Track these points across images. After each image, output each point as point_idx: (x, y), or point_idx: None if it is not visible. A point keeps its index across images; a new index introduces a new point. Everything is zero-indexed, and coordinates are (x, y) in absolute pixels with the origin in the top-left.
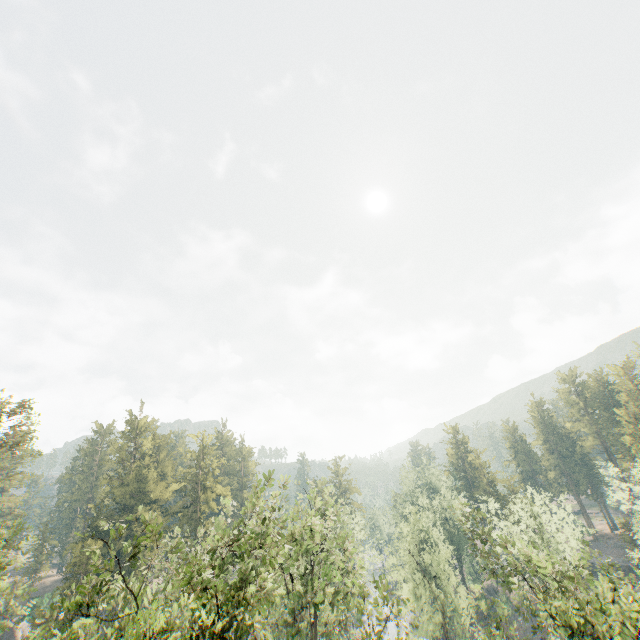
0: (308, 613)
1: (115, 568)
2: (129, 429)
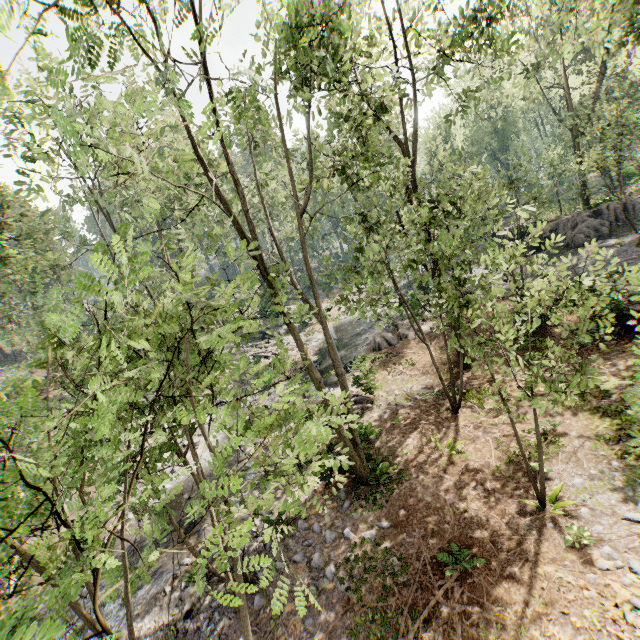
0: None
1: None
2: None
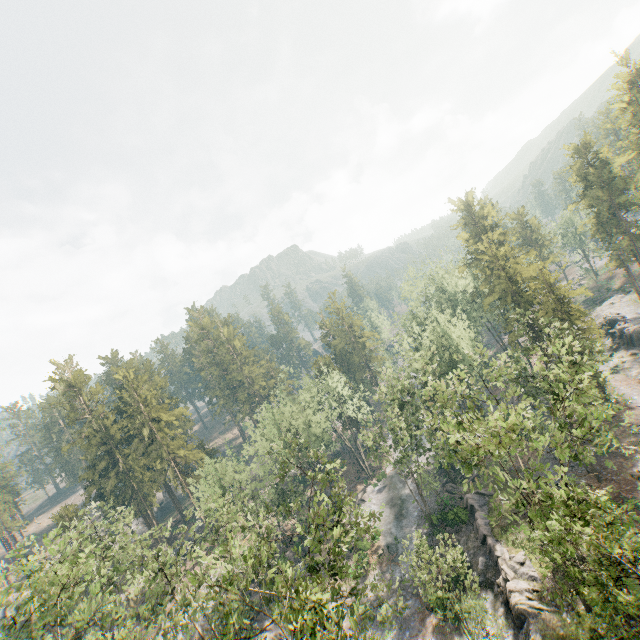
0: (176, 598)
1: (119, 499)
2: (68, 390)
